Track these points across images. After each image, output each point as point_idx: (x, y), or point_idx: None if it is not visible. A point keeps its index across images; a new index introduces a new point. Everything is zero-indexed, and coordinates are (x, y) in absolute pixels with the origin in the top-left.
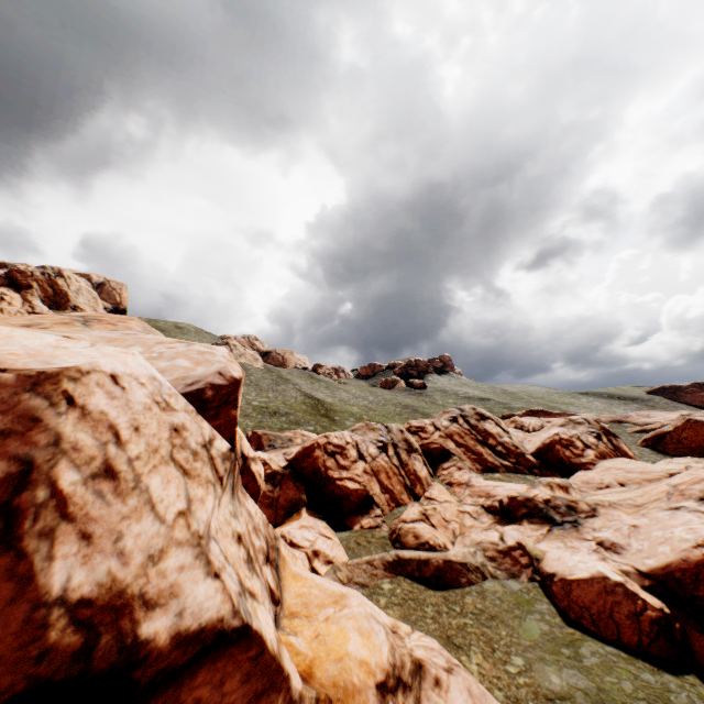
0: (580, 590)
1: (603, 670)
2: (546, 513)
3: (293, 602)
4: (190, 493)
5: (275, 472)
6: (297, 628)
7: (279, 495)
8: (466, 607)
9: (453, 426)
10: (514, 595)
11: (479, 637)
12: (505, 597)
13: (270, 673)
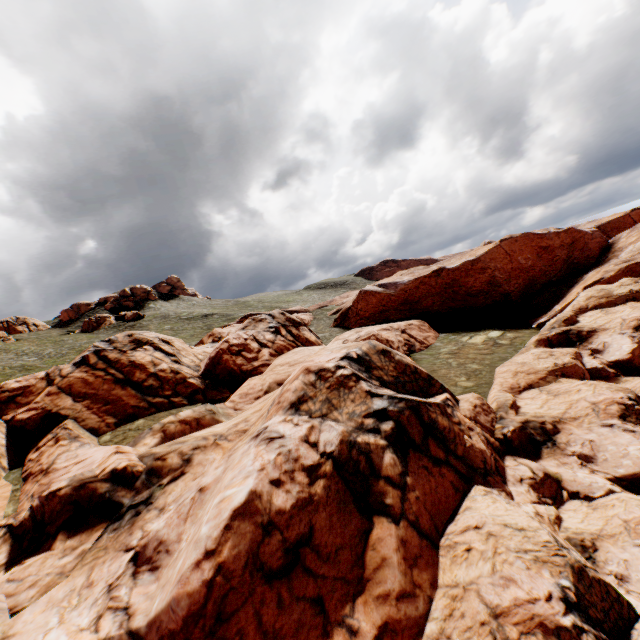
0: None
1: None
2: (110, 499)
3: None
4: None
5: None
6: None
7: None
8: None
9: (79, 370)
10: None
11: None
12: None
13: None
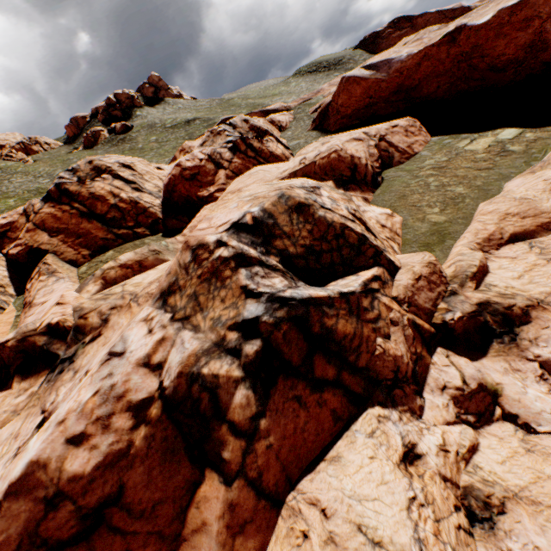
0: None
1: None
2: (48, 351)
3: None
4: None
5: None
6: None
7: None
8: None
9: (48, 206)
10: None
11: None
12: None
13: None
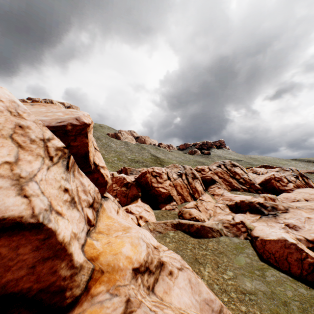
0: (270, 245)
1: (276, 284)
2: (259, 209)
3: (102, 227)
4: (20, 156)
5: (128, 182)
6: (99, 238)
7: (129, 192)
8: (208, 247)
9: (218, 169)
10: (234, 244)
11: (211, 260)
12: (230, 245)
13: (55, 250)
